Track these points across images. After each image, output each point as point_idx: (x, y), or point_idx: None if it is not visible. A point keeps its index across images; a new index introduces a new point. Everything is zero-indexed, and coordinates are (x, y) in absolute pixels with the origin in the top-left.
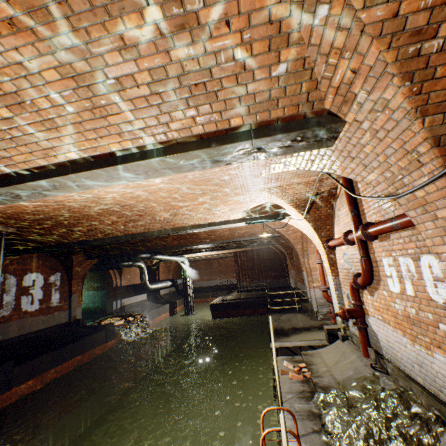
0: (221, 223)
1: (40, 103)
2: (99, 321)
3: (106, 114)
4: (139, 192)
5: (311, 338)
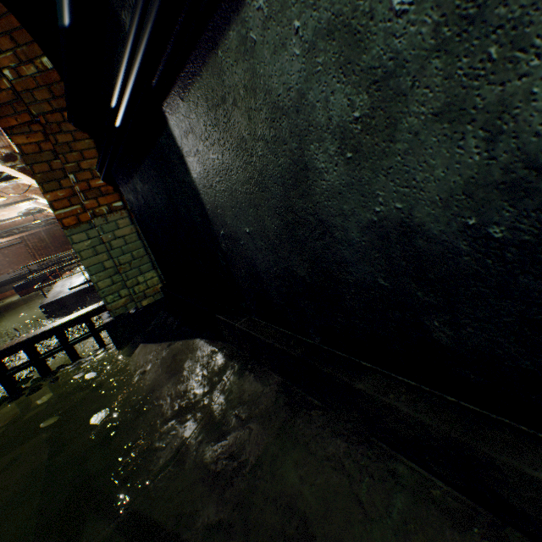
0: (5, 220)
1: None
2: None
3: None
4: None
5: None
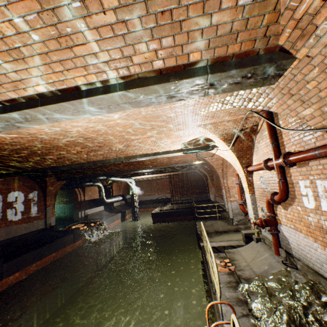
0: (164, 153)
1: (4, 29)
2: (68, 226)
3: (72, 44)
4: (100, 127)
5: (230, 239)
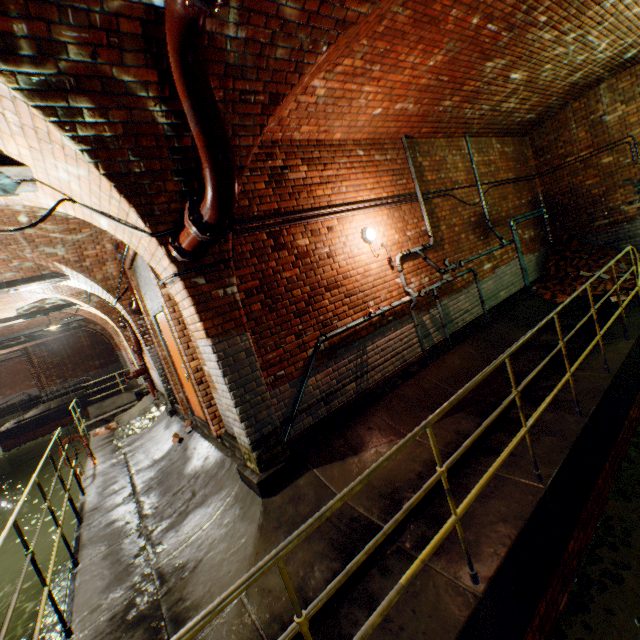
0: None
1: None
2: None
3: None
4: None
5: None
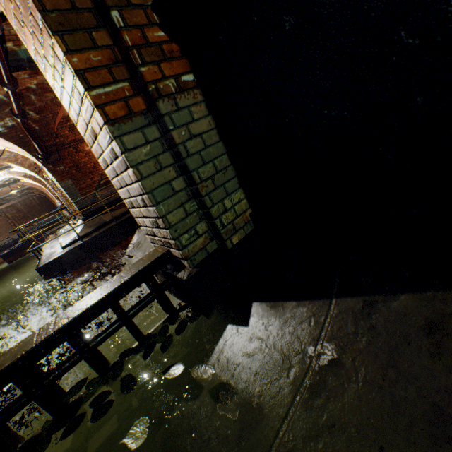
0: None
1: None
2: None
3: None
4: None
5: None
